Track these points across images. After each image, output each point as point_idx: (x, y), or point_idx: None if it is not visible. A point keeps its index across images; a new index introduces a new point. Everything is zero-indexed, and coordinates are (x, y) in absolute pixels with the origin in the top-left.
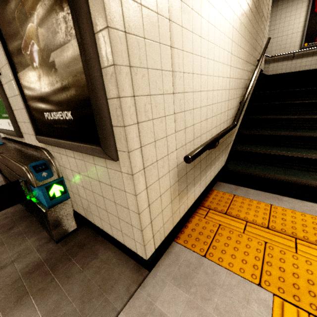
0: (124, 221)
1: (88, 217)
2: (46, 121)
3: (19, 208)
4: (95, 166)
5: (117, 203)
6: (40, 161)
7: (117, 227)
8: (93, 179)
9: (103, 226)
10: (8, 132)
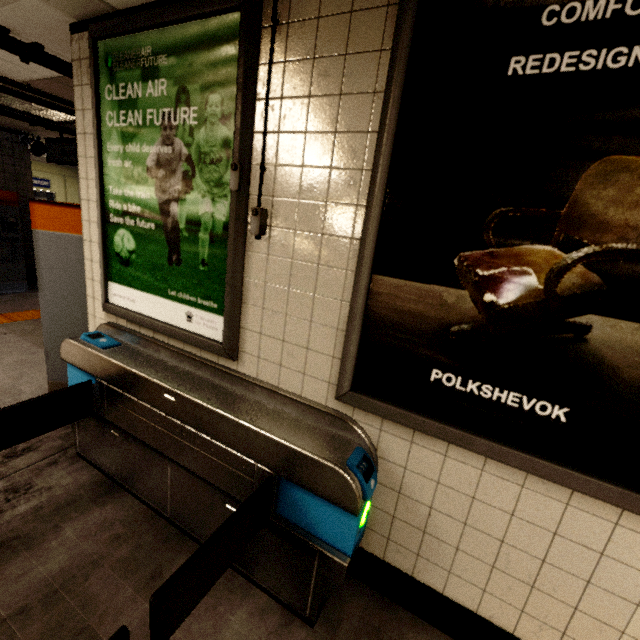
0: (595, 618)
1: (423, 575)
2: (426, 382)
3: (136, 509)
4: (564, 508)
5: (598, 586)
6: (357, 451)
7: (552, 622)
8: (531, 523)
9: (485, 607)
10: (177, 333)
